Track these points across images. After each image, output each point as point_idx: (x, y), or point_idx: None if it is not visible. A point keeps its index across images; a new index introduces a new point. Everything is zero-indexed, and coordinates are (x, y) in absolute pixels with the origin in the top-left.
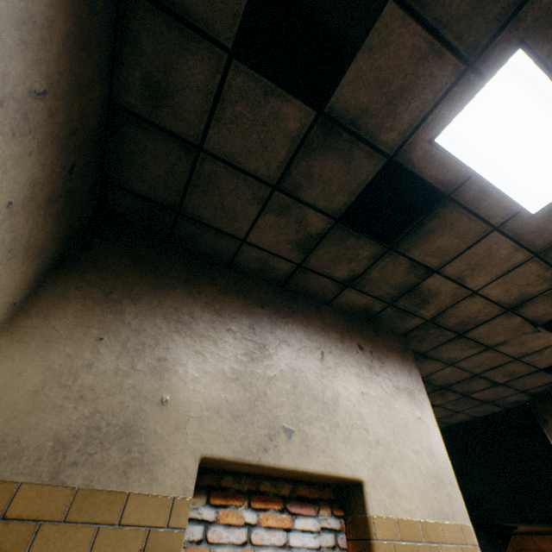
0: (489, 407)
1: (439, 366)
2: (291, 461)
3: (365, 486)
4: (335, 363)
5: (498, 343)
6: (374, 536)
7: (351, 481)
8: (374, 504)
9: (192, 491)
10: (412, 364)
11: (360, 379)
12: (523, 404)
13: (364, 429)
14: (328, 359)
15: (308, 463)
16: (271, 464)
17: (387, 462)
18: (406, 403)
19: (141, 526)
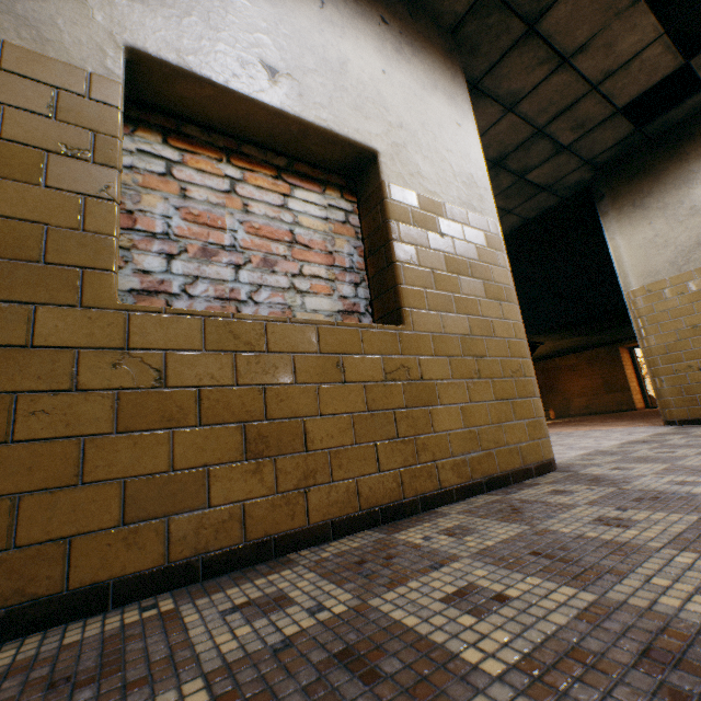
0: (545, 199)
1: (495, 114)
2: (277, 100)
3: (380, 157)
4: (344, 24)
5: (578, 49)
6: (389, 198)
7: (363, 154)
8: (391, 174)
9: (121, 78)
10: (459, 71)
11: (381, 57)
12: (583, 190)
13: (383, 108)
14: (331, 14)
15: (302, 111)
16: (246, 93)
17: (411, 148)
18: (444, 105)
19: (42, 84)
